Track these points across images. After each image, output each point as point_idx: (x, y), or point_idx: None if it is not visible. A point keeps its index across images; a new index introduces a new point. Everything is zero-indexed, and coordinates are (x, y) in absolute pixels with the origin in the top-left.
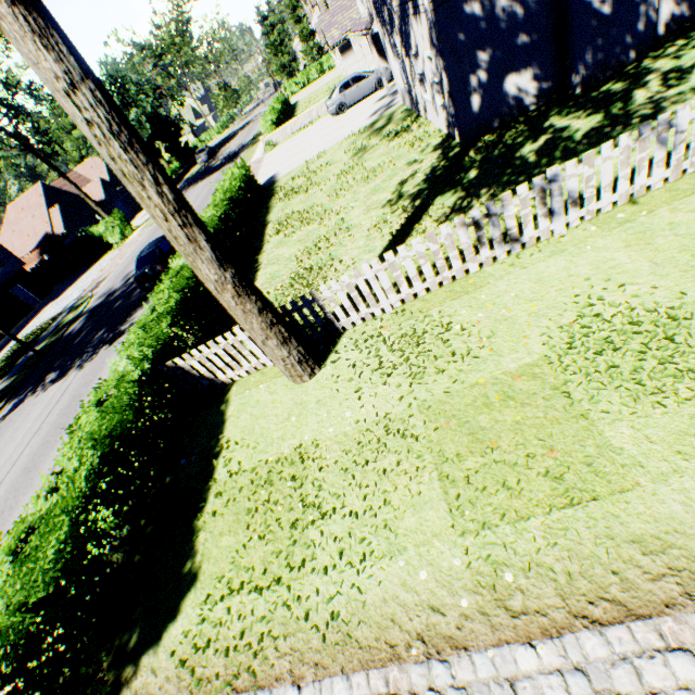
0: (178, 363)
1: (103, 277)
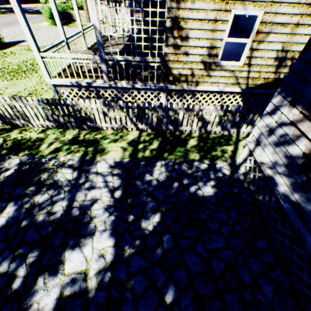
0: (71, 11)
1: (39, 7)
